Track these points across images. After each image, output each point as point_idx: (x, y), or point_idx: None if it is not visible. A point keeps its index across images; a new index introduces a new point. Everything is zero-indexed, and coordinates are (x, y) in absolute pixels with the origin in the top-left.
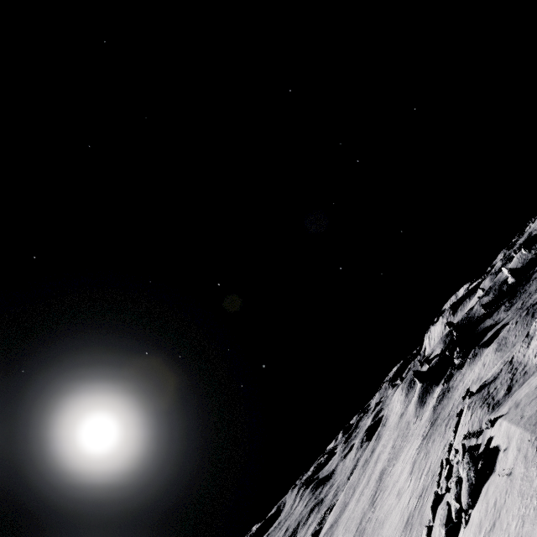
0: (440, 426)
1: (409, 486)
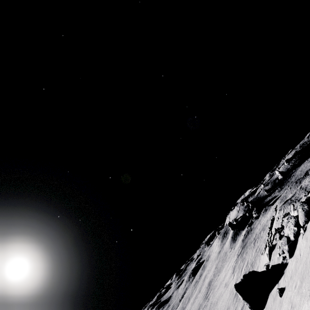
0: (250, 245)
1: (233, 278)
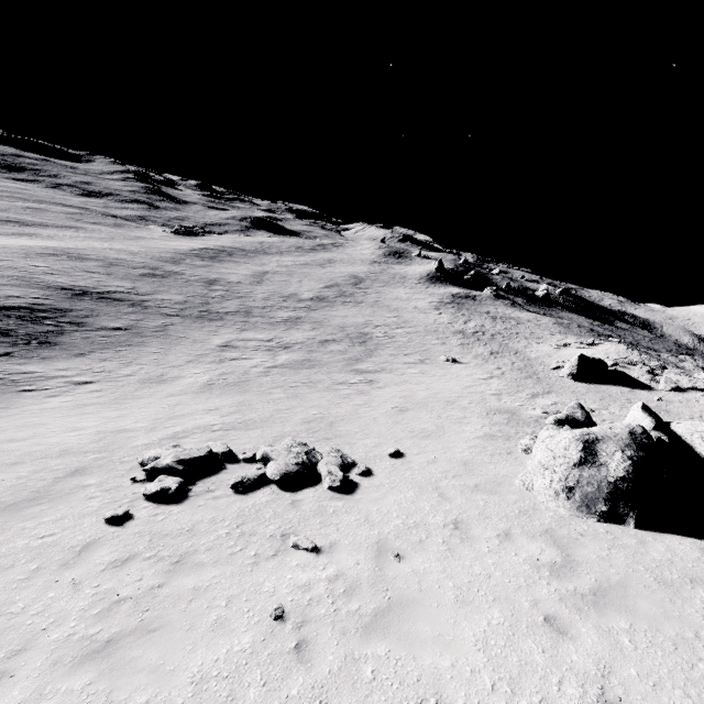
0: (477, 313)
1: (439, 315)
